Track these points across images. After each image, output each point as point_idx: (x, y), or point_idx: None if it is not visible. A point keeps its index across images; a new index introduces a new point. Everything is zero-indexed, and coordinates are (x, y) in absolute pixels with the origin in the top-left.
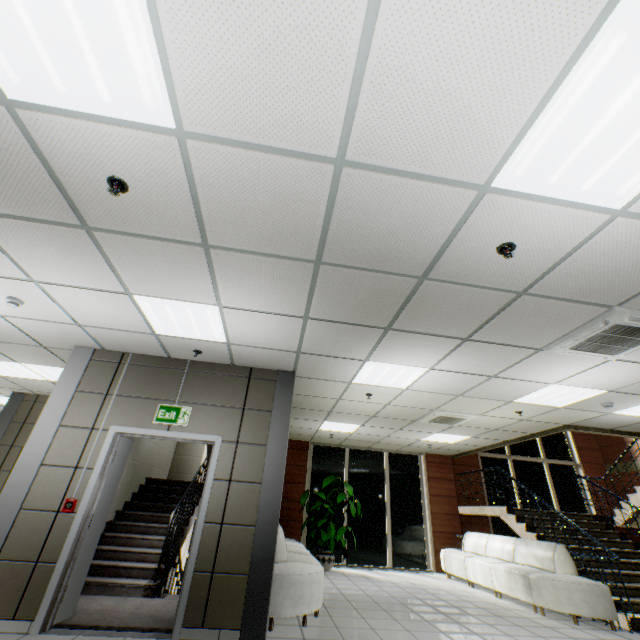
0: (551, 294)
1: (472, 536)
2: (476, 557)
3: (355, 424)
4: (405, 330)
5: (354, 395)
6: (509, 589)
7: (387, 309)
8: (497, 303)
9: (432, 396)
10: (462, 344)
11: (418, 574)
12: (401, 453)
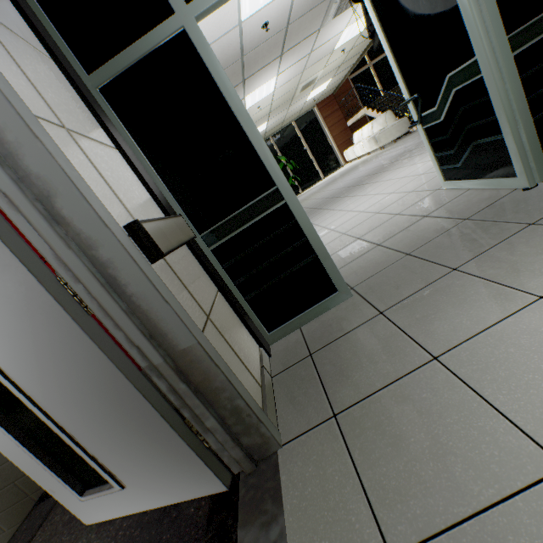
0: (300, 16)
1: (356, 135)
2: (357, 145)
3: (264, 124)
4: (252, 75)
5: (252, 113)
6: (371, 149)
7: (237, 77)
8: (281, 37)
9: (290, 83)
10: (282, 58)
11: (336, 172)
12: (302, 116)
